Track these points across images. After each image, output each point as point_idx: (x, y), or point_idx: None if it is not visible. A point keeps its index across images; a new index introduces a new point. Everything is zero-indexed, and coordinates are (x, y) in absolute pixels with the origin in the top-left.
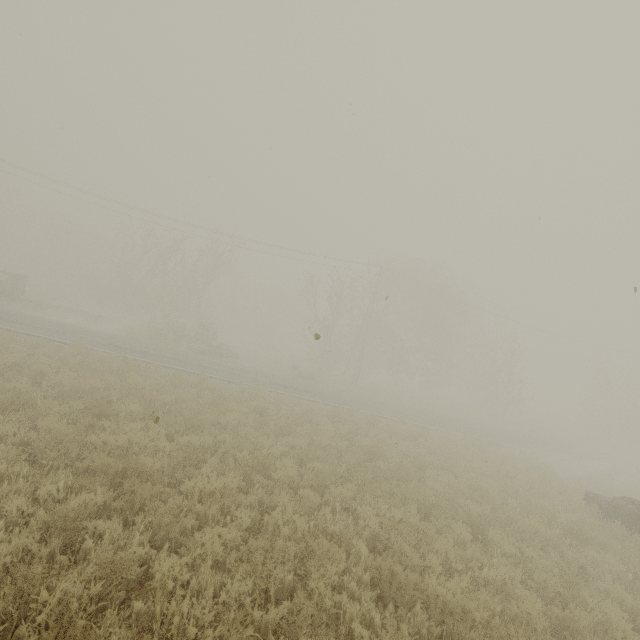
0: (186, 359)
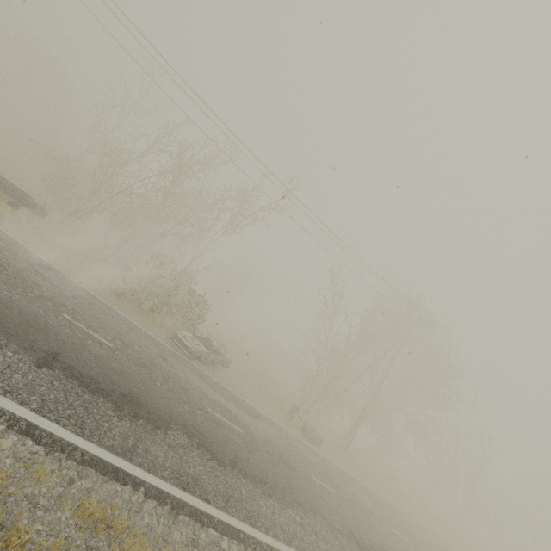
0: (206, 424)
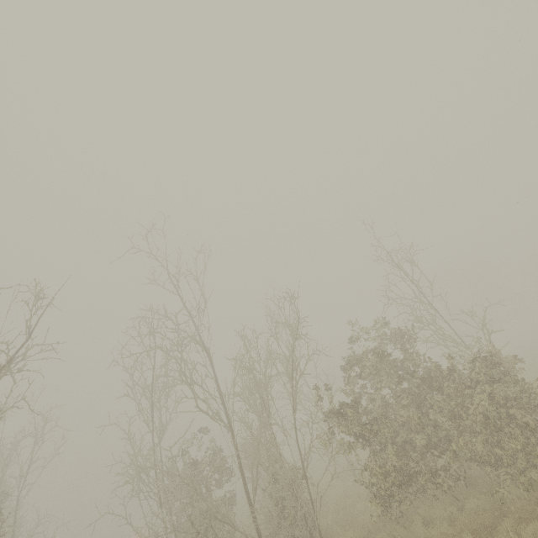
0: None
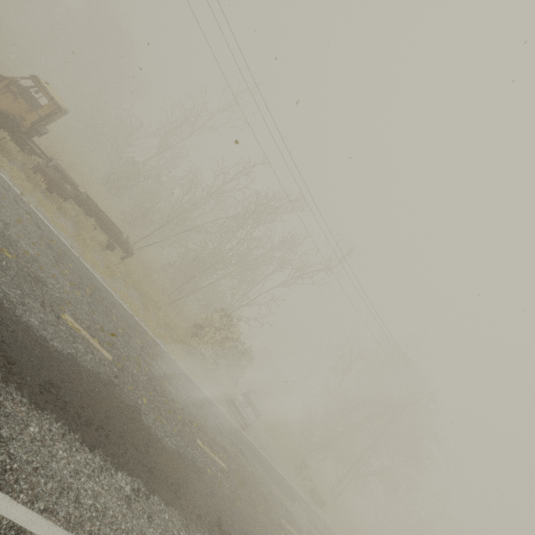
0: None
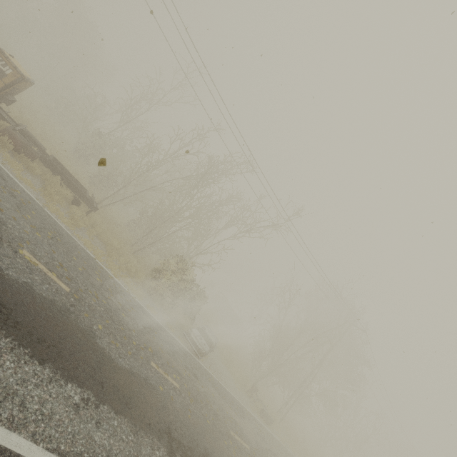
0: (238, 456)
